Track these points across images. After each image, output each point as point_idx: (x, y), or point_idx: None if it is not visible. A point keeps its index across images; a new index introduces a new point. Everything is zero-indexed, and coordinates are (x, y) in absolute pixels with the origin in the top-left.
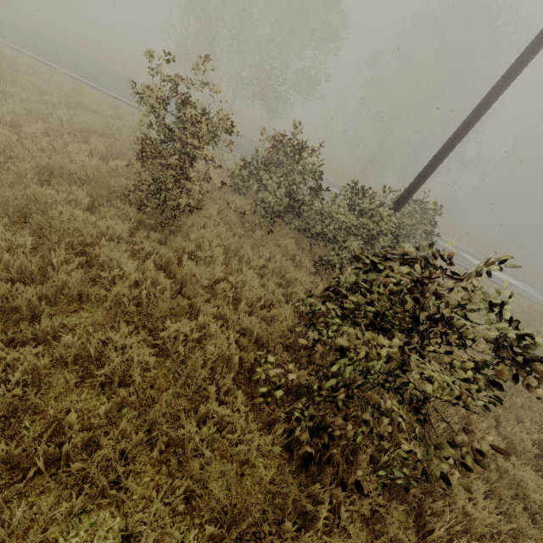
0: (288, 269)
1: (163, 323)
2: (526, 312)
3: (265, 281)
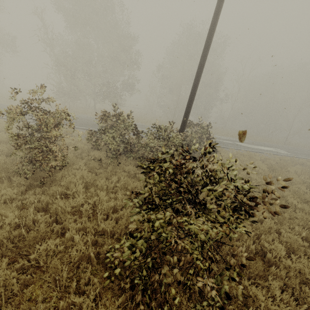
0: (128, 183)
1: (34, 248)
2: (279, 162)
3: (116, 195)
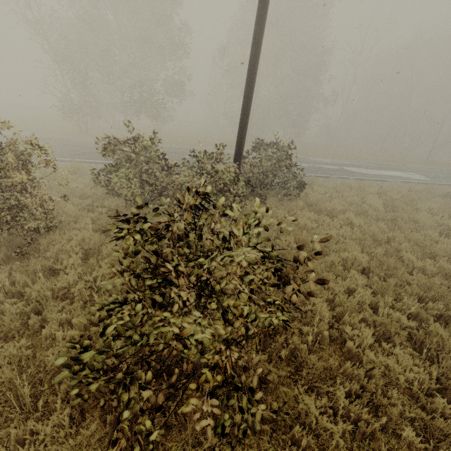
0: None
1: None
2: (406, 195)
3: None
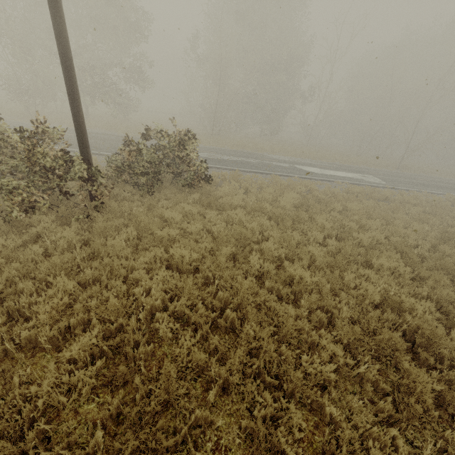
0: None
1: None
2: (335, 196)
3: None
